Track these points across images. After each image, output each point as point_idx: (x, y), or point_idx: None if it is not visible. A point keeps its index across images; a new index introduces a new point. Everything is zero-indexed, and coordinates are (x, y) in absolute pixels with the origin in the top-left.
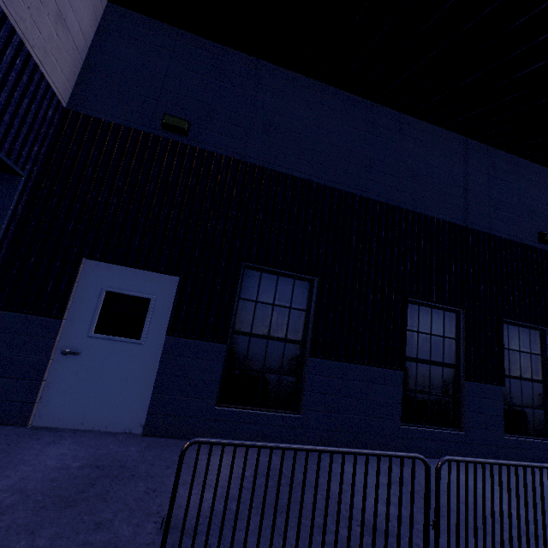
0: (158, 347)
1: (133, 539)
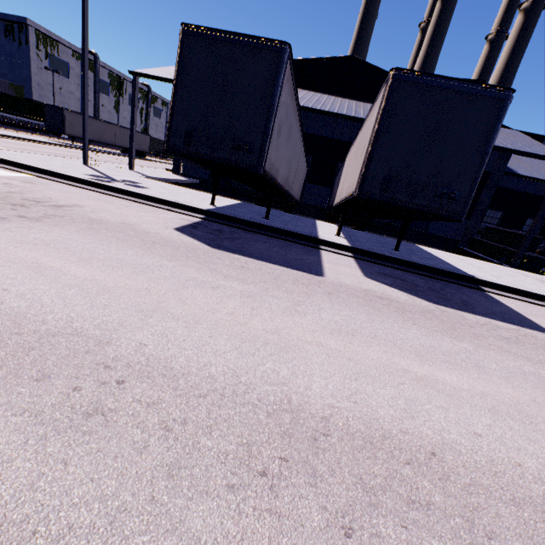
0: None
1: None
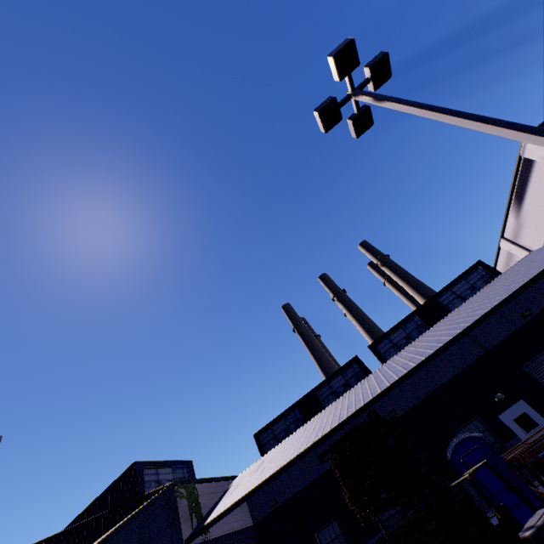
0: None
1: None
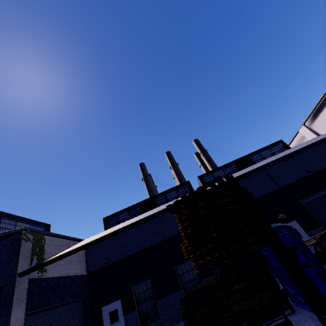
0: (123, 320)
1: None
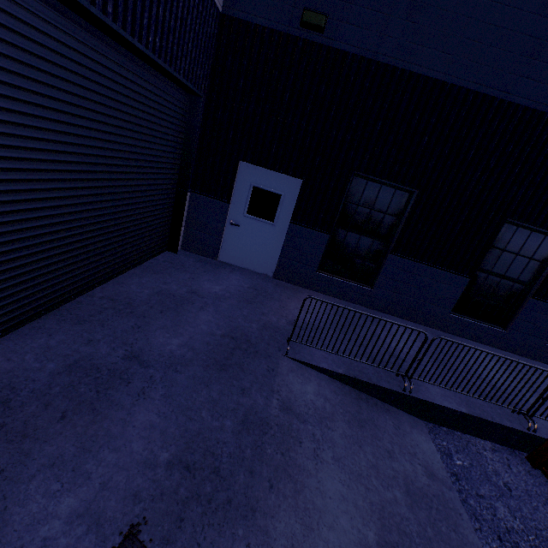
0: (284, 229)
1: (277, 323)
